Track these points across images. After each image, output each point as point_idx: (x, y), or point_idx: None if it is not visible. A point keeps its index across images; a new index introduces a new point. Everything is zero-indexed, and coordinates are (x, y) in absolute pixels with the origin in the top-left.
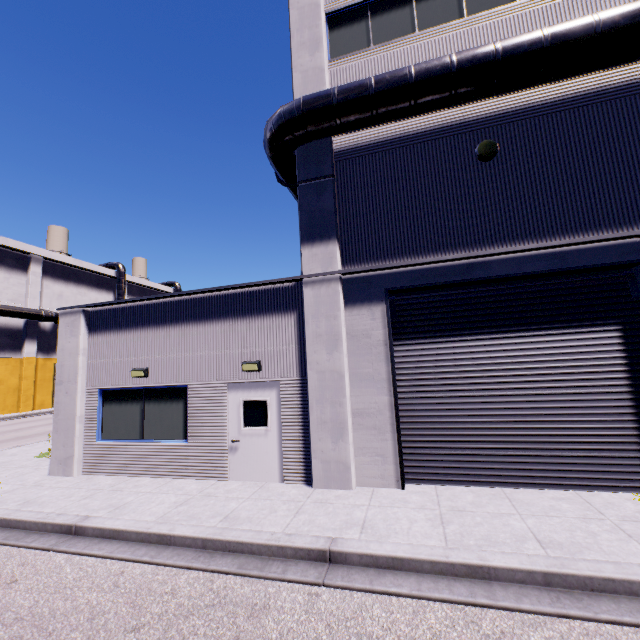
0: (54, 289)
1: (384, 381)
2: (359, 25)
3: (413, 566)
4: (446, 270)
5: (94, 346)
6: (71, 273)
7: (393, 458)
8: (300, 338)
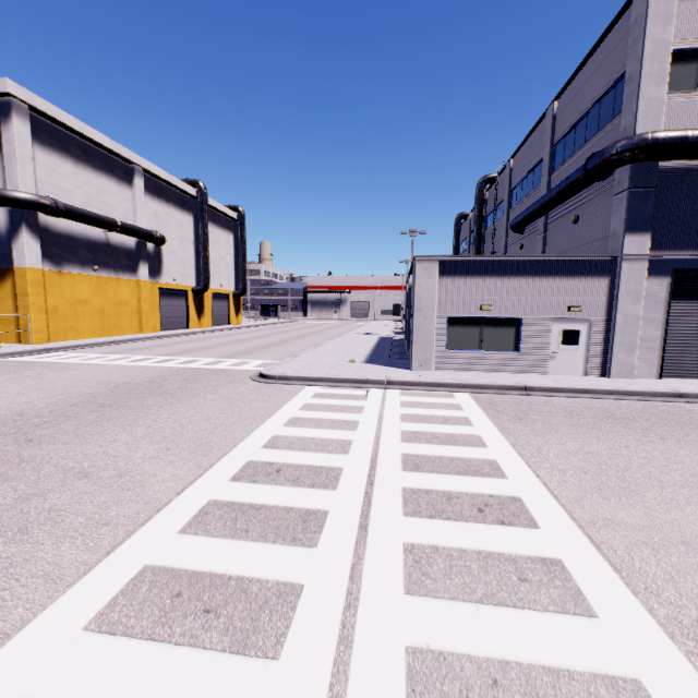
0: (151, 207)
1: (660, 323)
2: (691, 66)
3: None
4: None
5: (443, 286)
6: (161, 189)
7: (657, 364)
8: (609, 294)
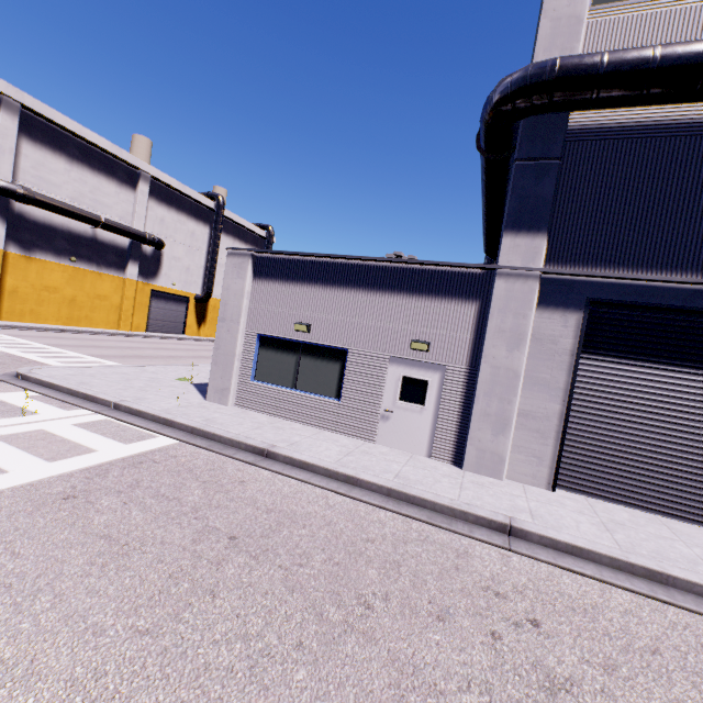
0: (157, 212)
1: (560, 390)
2: None
3: (591, 557)
4: (666, 292)
5: (257, 292)
6: (174, 198)
7: (550, 463)
8: (477, 329)
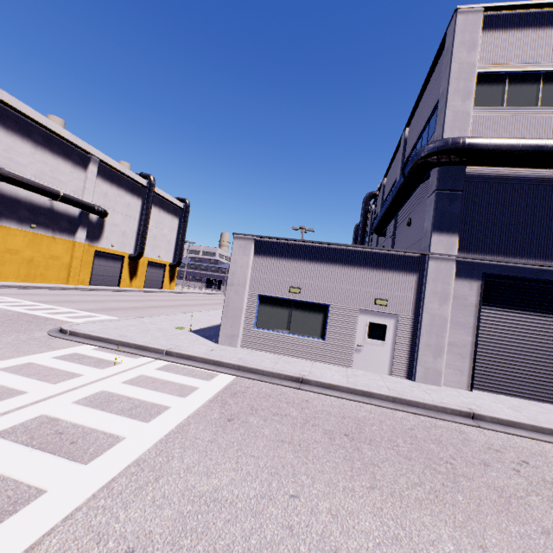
0: (102, 188)
1: (470, 328)
2: (497, 87)
3: (521, 426)
4: (525, 270)
5: (257, 264)
6: (115, 176)
7: (467, 373)
8: (417, 291)
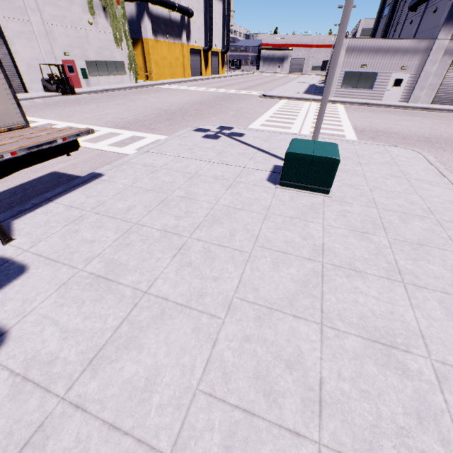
0: None
1: (441, 76)
2: None
3: (441, 110)
4: None
5: (346, 55)
6: None
7: (432, 97)
8: (423, 60)
